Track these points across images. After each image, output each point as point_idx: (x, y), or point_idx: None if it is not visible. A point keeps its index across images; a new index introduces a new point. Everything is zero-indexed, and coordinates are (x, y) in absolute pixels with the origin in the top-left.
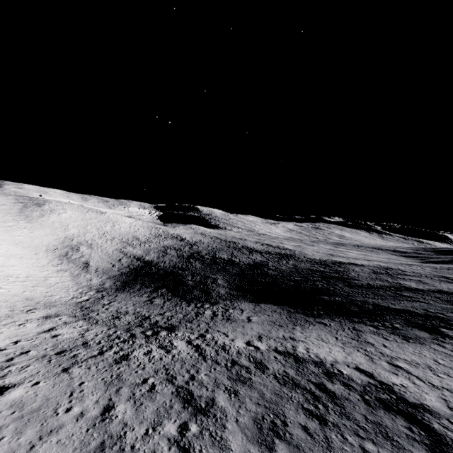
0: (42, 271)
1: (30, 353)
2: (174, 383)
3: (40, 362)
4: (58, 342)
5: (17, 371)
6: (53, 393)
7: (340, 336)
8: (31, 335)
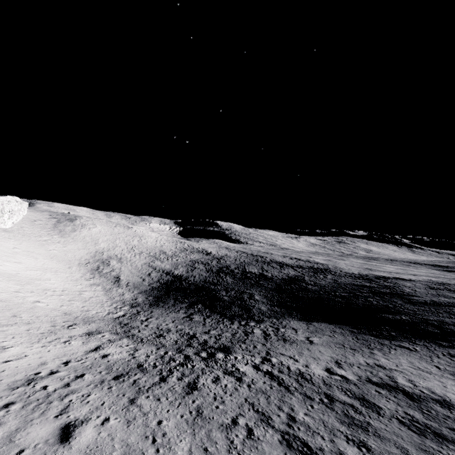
0: (76, 285)
1: (85, 377)
2: (274, 427)
3: (100, 390)
4: (110, 363)
5: (78, 401)
6: (131, 437)
7: (440, 365)
8: (80, 355)
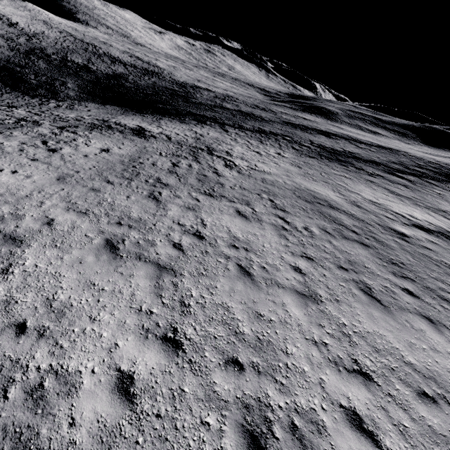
0: None
1: None
2: (13, 117)
3: None
4: None
5: None
6: None
7: (146, 120)
8: None
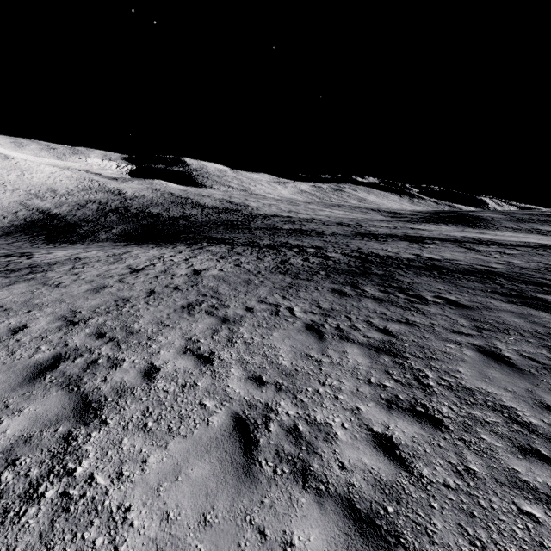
0: None
1: None
2: None
3: None
4: None
5: None
6: None
7: (109, 248)
8: None
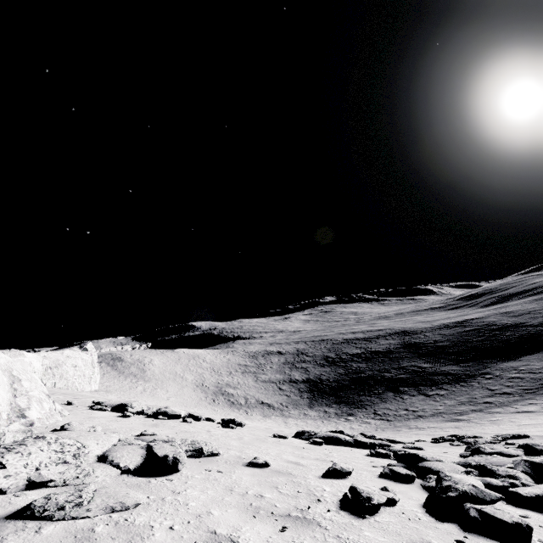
0: (264, 421)
1: None
2: None
3: None
4: None
5: None
6: None
7: None
8: None
